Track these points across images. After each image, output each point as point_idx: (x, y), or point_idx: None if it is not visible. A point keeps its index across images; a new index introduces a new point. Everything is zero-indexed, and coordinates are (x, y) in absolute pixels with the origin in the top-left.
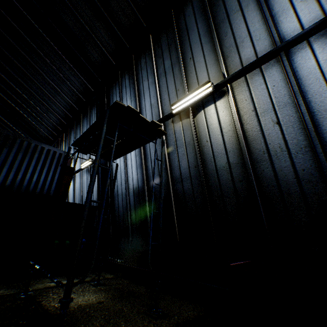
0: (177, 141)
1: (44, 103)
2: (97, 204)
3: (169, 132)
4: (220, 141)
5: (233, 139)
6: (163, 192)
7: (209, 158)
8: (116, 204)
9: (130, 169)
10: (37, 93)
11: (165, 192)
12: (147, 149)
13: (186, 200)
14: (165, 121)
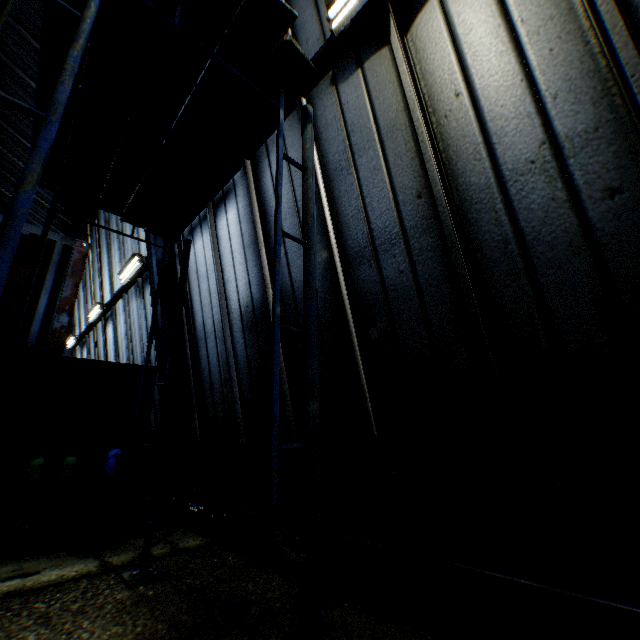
0: (351, 137)
1: (27, 144)
2: (157, 361)
3: (325, 117)
4: (511, 75)
5: (570, 42)
6: (321, 300)
7: (468, 149)
8: (204, 357)
9: (229, 259)
10: (4, 118)
11: (325, 301)
12: (267, 193)
13: (394, 309)
14: (311, 87)
